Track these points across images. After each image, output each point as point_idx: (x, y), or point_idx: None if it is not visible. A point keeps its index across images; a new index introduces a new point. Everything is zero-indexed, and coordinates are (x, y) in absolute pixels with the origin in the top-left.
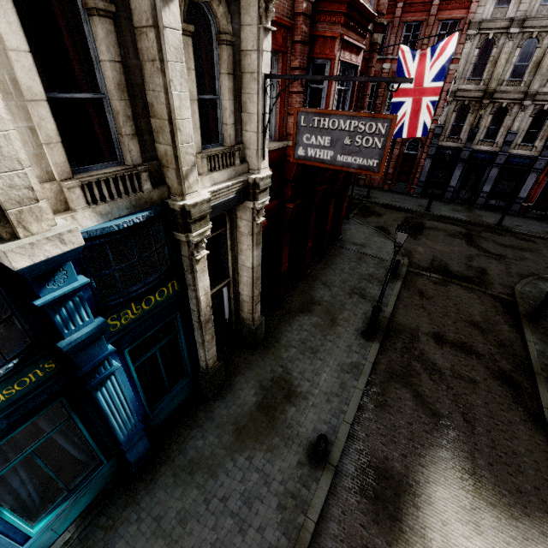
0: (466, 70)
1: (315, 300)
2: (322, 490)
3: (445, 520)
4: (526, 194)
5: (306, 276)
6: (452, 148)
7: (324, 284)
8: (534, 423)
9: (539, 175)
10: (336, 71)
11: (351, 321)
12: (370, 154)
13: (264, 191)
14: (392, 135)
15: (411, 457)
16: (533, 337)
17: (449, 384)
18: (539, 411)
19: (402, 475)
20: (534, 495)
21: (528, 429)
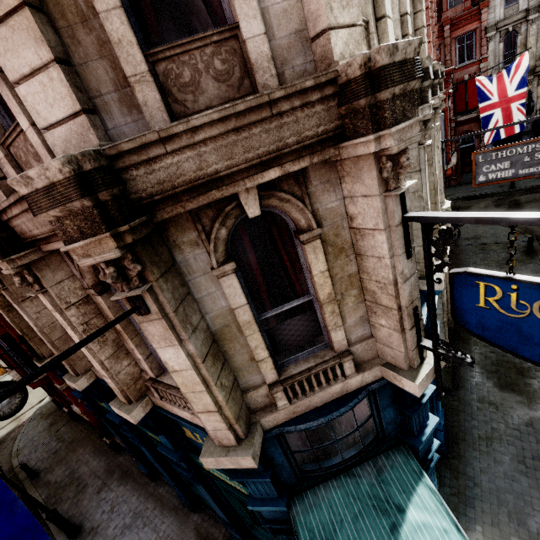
0: (496, 63)
1: None
2: None
3: None
4: None
5: None
6: None
7: None
8: None
9: None
10: (448, 117)
11: None
12: None
13: None
14: None
15: None
16: None
17: None
18: None
19: None
20: None
21: None
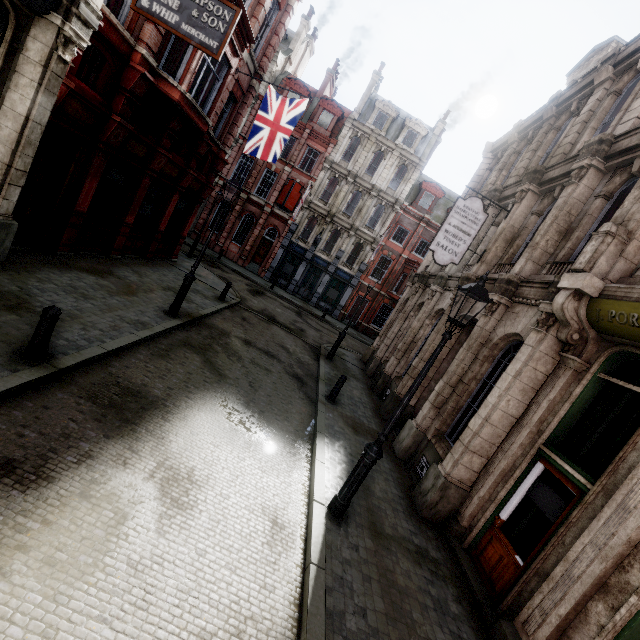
0: (319, 191)
1: (115, 274)
2: (19, 378)
3: (197, 432)
4: (344, 303)
5: (114, 258)
6: (301, 247)
7: (134, 271)
8: (310, 402)
9: (354, 291)
10: None
11: (156, 301)
12: (213, 35)
13: (84, 24)
14: (234, 25)
15: (179, 391)
16: (325, 365)
17: (246, 365)
18: (316, 398)
19: (159, 398)
20: (293, 433)
21: (304, 403)
